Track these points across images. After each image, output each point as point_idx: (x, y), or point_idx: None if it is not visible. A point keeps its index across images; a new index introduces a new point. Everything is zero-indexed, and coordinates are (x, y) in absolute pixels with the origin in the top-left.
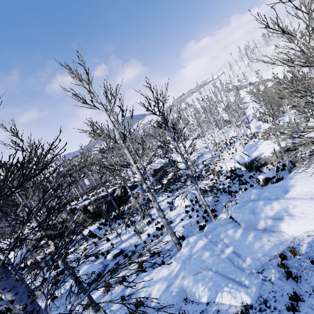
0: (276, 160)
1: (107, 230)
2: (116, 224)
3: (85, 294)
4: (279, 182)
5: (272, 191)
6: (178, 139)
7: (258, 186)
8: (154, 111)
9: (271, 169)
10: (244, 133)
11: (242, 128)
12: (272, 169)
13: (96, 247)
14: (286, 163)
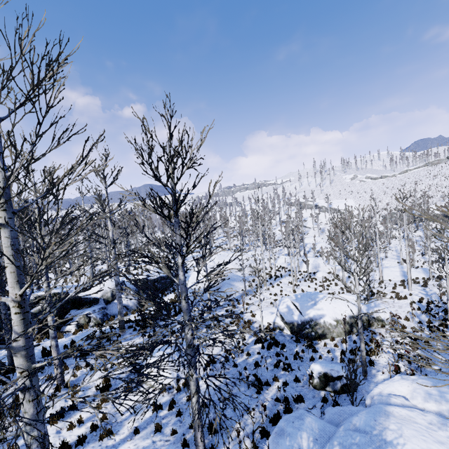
0: (341, 334)
1: None
2: None
3: None
4: (362, 417)
5: (350, 443)
6: (187, 252)
7: (308, 385)
8: (157, 170)
9: (331, 351)
10: (296, 267)
11: (296, 259)
12: (332, 350)
13: None
14: (363, 355)
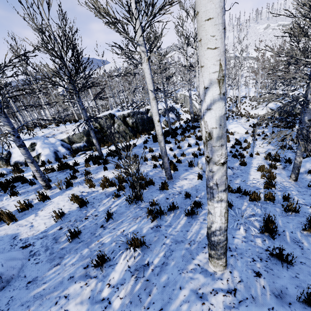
0: None
1: (177, 139)
2: (178, 137)
3: (302, 156)
4: None
5: None
6: None
7: None
8: None
9: None
10: (246, 95)
11: (244, 90)
12: None
13: (180, 149)
14: None
